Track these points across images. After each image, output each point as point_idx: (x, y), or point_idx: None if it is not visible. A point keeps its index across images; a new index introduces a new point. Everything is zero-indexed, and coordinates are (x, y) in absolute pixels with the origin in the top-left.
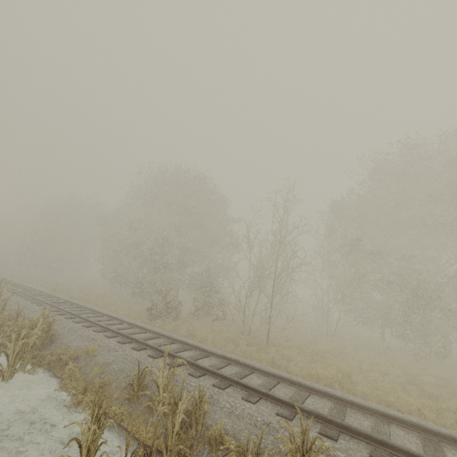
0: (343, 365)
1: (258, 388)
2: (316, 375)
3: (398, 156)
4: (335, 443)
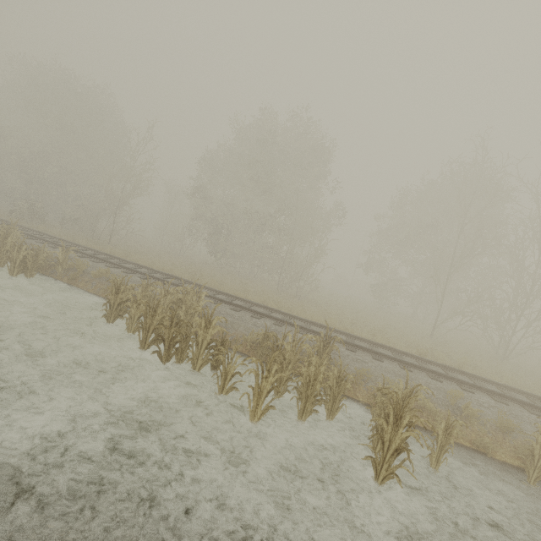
0: (137, 254)
1: (35, 236)
2: (103, 250)
3: (256, 123)
4: (52, 248)
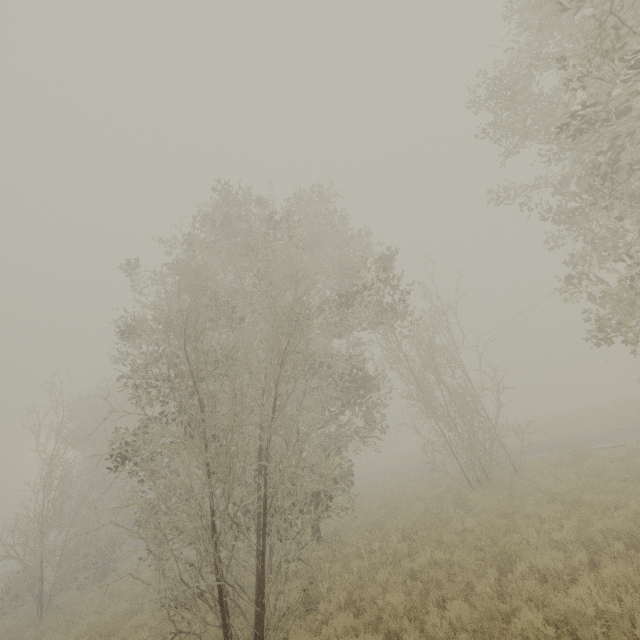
0: None
1: None
2: None
3: None
4: None
